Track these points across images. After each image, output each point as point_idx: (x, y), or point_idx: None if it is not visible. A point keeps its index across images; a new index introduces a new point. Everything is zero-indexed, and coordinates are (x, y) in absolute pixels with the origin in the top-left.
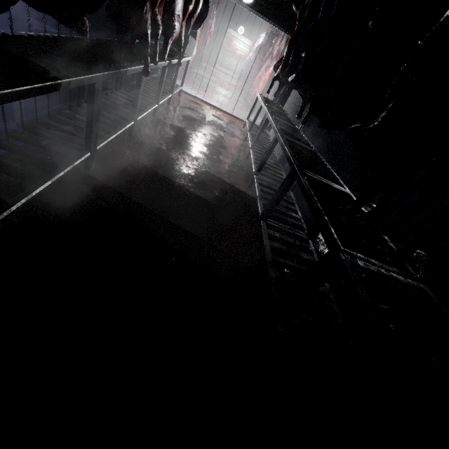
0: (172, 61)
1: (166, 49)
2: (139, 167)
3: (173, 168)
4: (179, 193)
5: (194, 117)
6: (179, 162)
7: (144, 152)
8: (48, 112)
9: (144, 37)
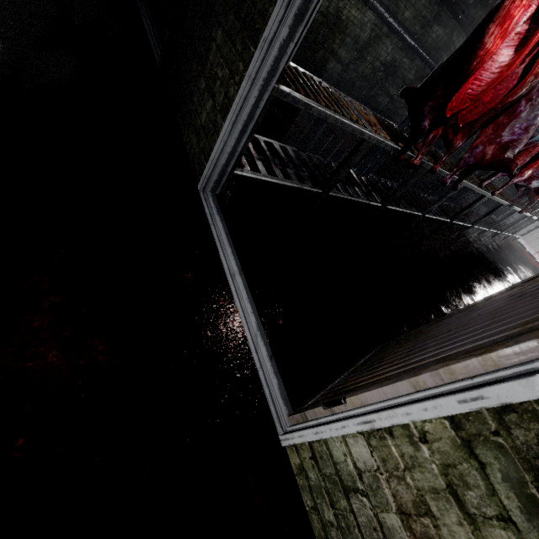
0: (533, 216)
1: (537, 209)
2: (479, 246)
3: (494, 259)
4: (493, 267)
5: (518, 256)
6: (498, 261)
7: (482, 244)
8: (460, 205)
9: (534, 199)
